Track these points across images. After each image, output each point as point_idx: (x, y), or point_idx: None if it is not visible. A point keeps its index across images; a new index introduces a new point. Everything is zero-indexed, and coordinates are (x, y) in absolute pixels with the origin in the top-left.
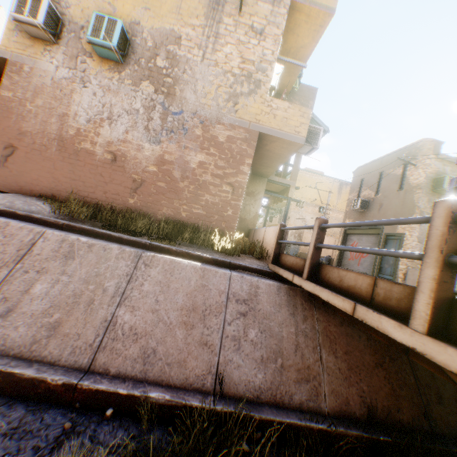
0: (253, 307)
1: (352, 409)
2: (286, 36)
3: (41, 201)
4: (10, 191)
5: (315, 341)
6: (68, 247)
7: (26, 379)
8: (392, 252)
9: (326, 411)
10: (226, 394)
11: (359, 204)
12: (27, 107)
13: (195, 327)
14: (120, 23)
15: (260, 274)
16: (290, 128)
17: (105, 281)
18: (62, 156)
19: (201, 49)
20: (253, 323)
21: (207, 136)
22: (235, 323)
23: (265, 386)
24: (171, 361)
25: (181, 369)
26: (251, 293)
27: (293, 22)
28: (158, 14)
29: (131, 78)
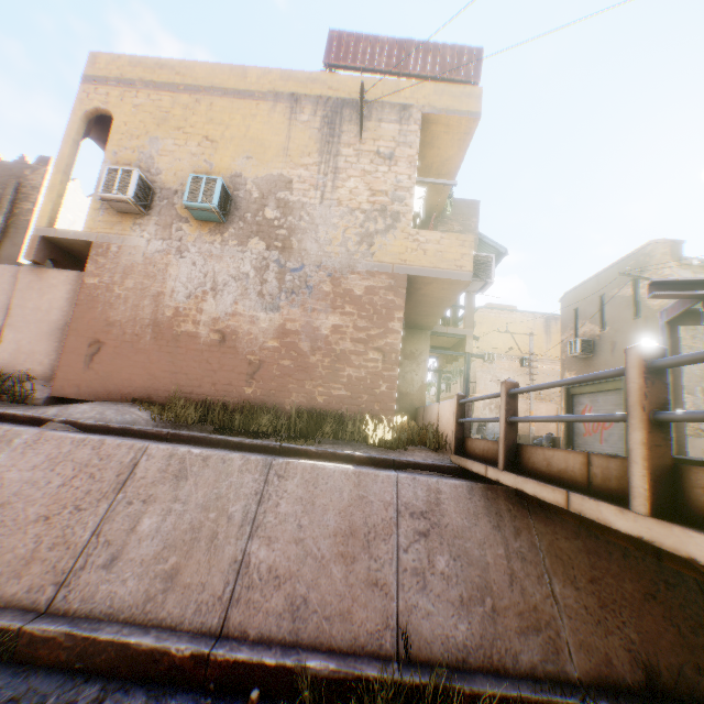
0: (437, 521)
1: (618, 672)
2: (424, 151)
3: (134, 406)
4: (96, 399)
5: (539, 566)
6: (178, 464)
7: (144, 651)
8: (596, 416)
9: (576, 678)
10: (416, 658)
11: (579, 347)
12: (115, 292)
13: (357, 559)
14: (220, 180)
15: (440, 472)
16: (448, 264)
17: (228, 505)
18: (158, 344)
19: (319, 189)
20: (439, 545)
21: (339, 291)
22: (414, 549)
23: (472, 642)
24: (330, 613)
25: (346, 624)
26: (431, 502)
27: (430, 135)
28: (262, 160)
29: (237, 237)
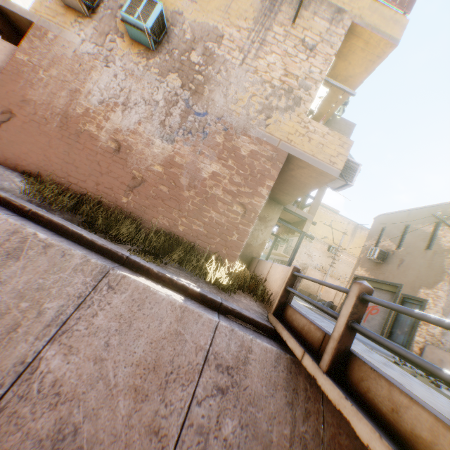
0: (238, 381)
1: None
2: (336, 61)
3: (21, 177)
4: None
5: None
6: (18, 242)
7: None
8: None
9: None
10: None
11: (376, 254)
12: (39, 75)
13: (148, 398)
14: (160, 5)
15: (256, 327)
16: (324, 156)
17: (46, 300)
18: (61, 133)
19: (243, 53)
20: (232, 407)
21: (228, 146)
22: (208, 403)
23: None
24: None
25: None
26: (239, 358)
27: (348, 47)
28: (204, 9)
29: (159, 67)
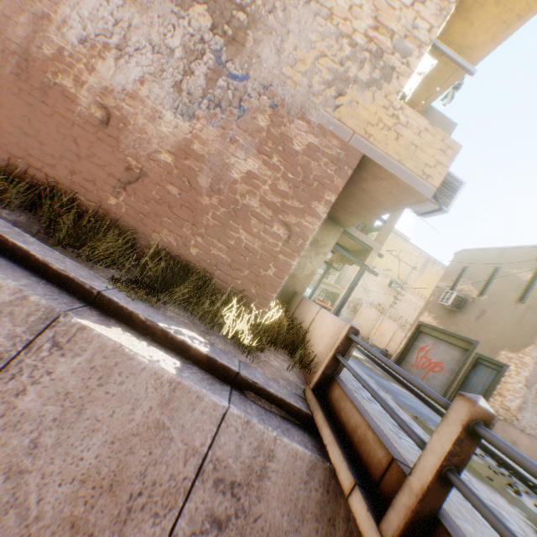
0: (247, 506)
1: None
2: (452, 20)
3: None
4: None
5: None
6: None
7: None
8: None
9: None
10: None
11: (452, 300)
12: None
13: None
14: None
15: (285, 411)
16: (416, 165)
17: None
18: (19, 86)
19: None
20: None
21: (275, 133)
22: None
23: None
24: None
25: None
26: (253, 468)
27: None
28: None
29: None
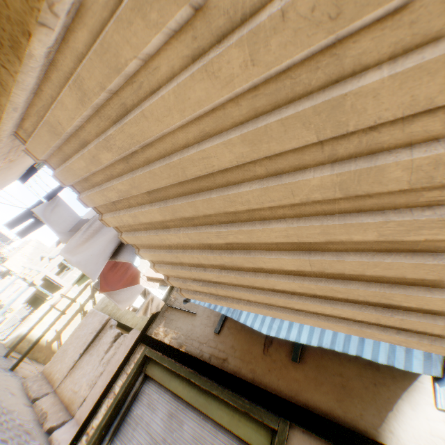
0: None
1: None
2: None
3: None
4: None
5: None
6: None
7: None
8: None
9: None
10: None
11: None
12: None
13: None
14: None
15: None
16: None
17: None
18: None
19: None
20: None
21: None
22: None
23: None
24: None
25: None
26: None
27: None
28: None
29: None
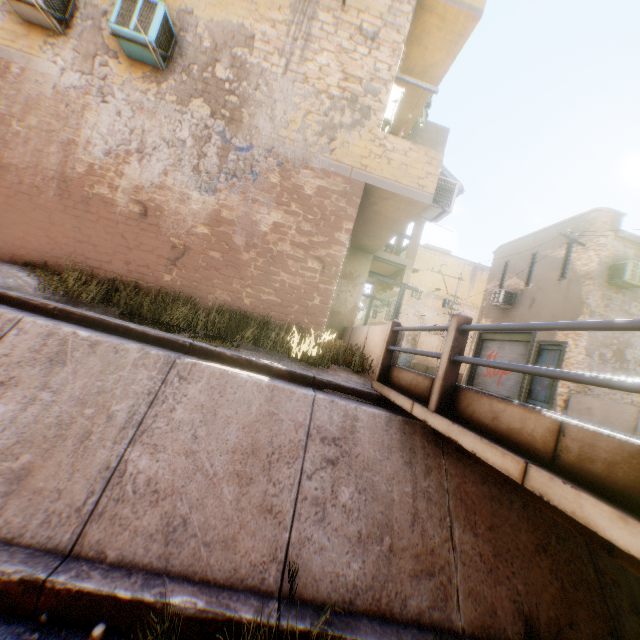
0: (348, 450)
1: (501, 623)
2: (409, 48)
3: (25, 271)
4: None
5: (444, 508)
6: (58, 345)
7: None
8: (598, 378)
9: (460, 627)
10: (300, 597)
11: (502, 298)
12: (13, 127)
13: (254, 481)
14: (162, 7)
15: (359, 397)
16: (411, 180)
17: (112, 402)
18: (64, 204)
19: (284, 56)
20: (346, 476)
21: (287, 186)
22: (319, 477)
23: (363, 583)
24: (211, 539)
25: (228, 553)
26: (346, 428)
27: (421, 27)
28: (221, 1)
29: (176, 92)
